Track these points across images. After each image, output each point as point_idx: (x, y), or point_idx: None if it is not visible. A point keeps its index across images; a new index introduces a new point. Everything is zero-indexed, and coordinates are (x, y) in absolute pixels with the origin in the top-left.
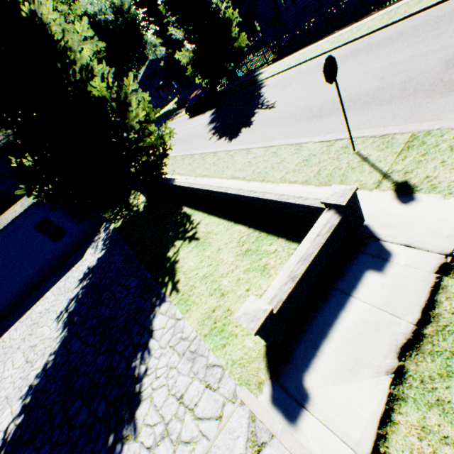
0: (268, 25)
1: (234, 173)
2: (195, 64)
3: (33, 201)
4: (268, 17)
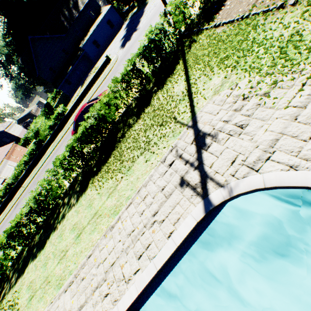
0: None
1: None
2: None
3: (106, 13)
4: None
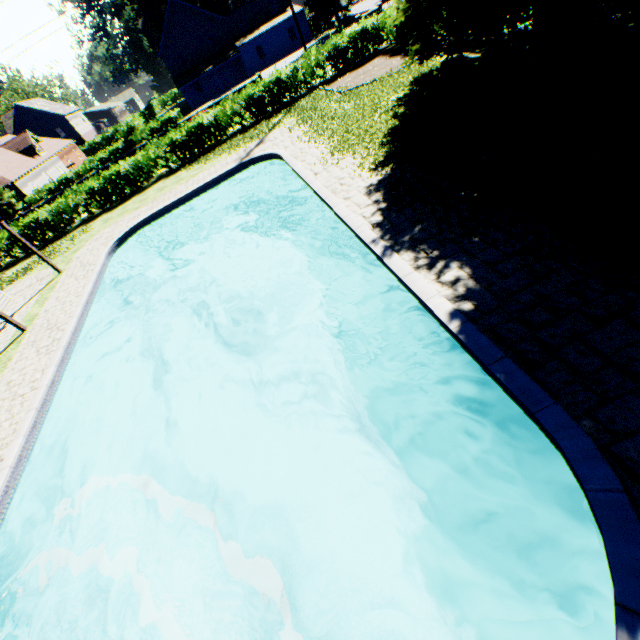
0: None
1: None
2: None
3: (291, 16)
4: None
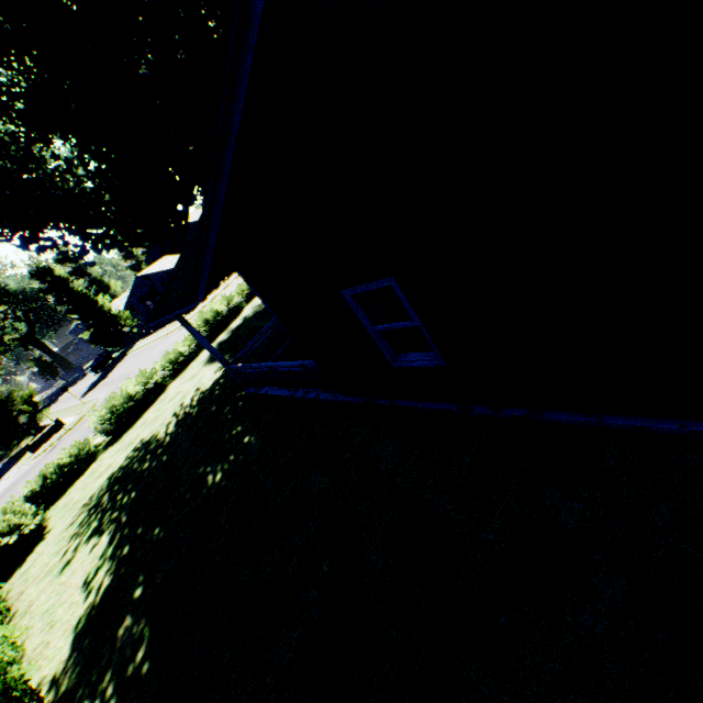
0: (146, 314)
1: (66, 416)
2: (95, 341)
3: None
4: (144, 310)
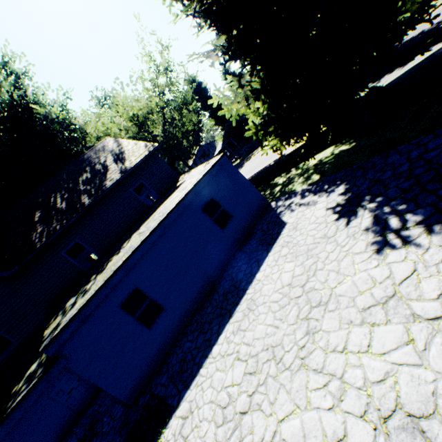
0: None
1: None
2: None
3: (200, 177)
4: None
